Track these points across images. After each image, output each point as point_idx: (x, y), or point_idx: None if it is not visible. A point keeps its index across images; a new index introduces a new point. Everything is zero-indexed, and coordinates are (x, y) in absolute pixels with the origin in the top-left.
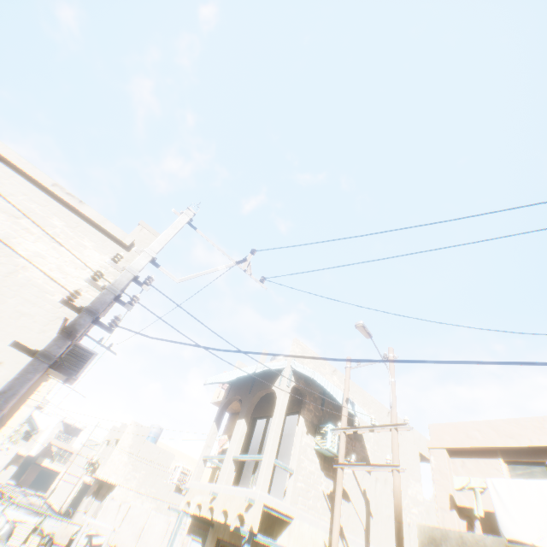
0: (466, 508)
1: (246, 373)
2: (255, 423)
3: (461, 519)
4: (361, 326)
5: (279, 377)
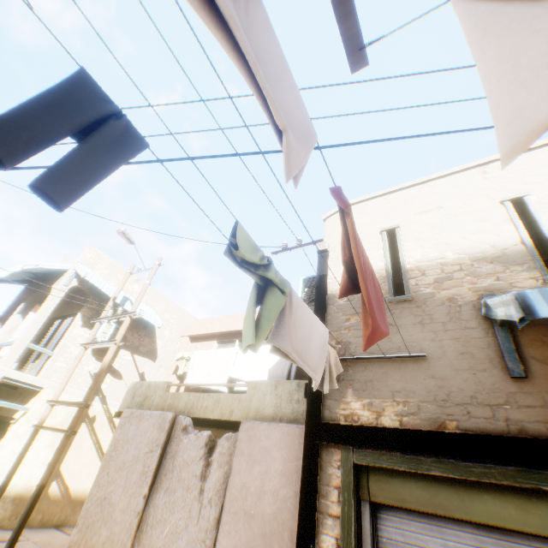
0: (184, 373)
1: (18, 270)
2: (54, 323)
3: (178, 380)
4: (121, 232)
5: (62, 277)
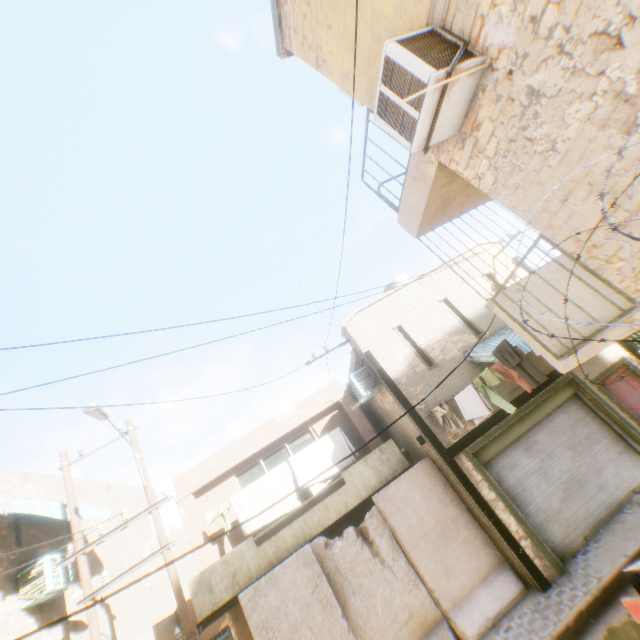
0: (216, 532)
1: None
2: None
3: (214, 545)
4: (97, 409)
5: None
